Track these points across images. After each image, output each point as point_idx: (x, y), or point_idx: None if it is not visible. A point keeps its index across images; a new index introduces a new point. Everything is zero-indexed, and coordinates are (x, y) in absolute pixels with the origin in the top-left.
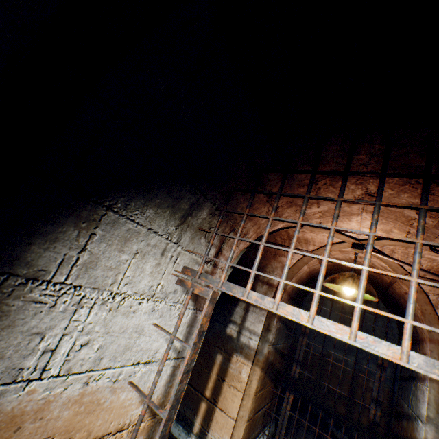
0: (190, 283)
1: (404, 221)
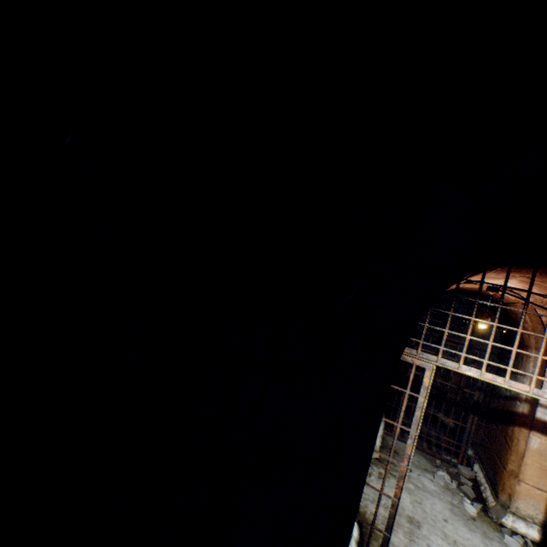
0: (409, 358)
1: (546, 290)
